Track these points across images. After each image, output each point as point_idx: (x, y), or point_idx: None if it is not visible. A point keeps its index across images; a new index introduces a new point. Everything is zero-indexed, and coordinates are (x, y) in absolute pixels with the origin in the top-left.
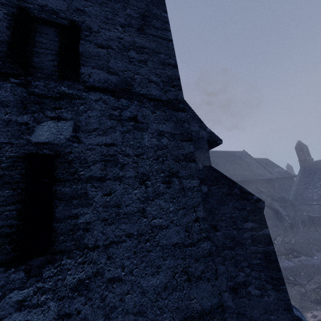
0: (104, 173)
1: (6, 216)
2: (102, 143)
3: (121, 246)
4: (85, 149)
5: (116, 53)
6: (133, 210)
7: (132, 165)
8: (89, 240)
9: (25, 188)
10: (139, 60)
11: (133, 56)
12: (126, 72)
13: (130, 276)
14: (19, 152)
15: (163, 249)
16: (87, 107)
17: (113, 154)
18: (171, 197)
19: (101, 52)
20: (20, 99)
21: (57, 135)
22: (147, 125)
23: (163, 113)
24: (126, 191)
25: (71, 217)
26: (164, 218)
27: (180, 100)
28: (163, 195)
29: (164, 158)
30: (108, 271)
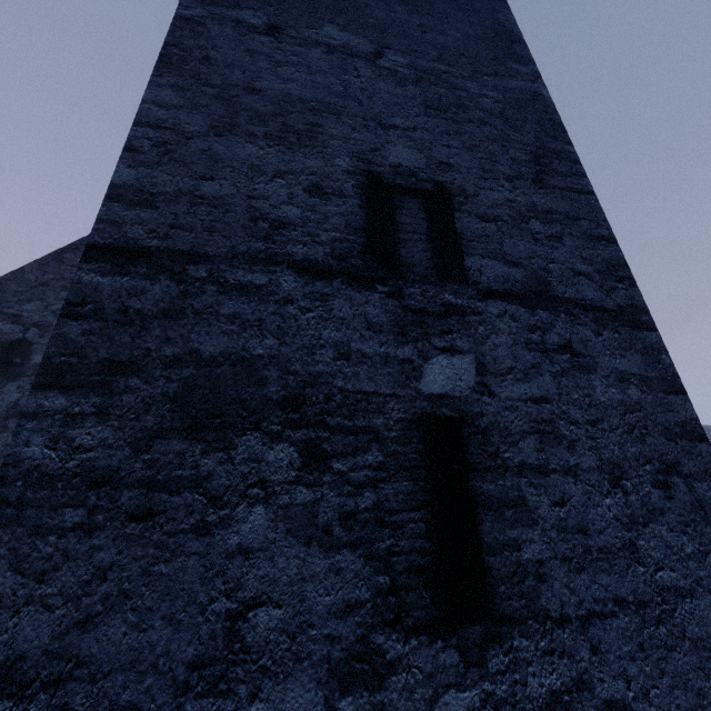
0: (542, 457)
1: (412, 532)
2: (526, 396)
3: (610, 625)
4: (501, 407)
5: (510, 228)
6: (613, 545)
7: (587, 443)
8: (548, 601)
9: (428, 479)
10: (549, 236)
11: (538, 230)
12: (533, 260)
13: (646, 705)
14: (409, 411)
15: (698, 647)
16: (488, 327)
17: (548, 419)
18: (680, 522)
19: (488, 229)
20: (394, 319)
21: (456, 380)
22: (593, 360)
23: (616, 334)
24: (590, 499)
25: (509, 547)
26: (680, 571)
27: (639, 307)
28: (662, 515)
29: (642, 430)
30: (600, 682)
